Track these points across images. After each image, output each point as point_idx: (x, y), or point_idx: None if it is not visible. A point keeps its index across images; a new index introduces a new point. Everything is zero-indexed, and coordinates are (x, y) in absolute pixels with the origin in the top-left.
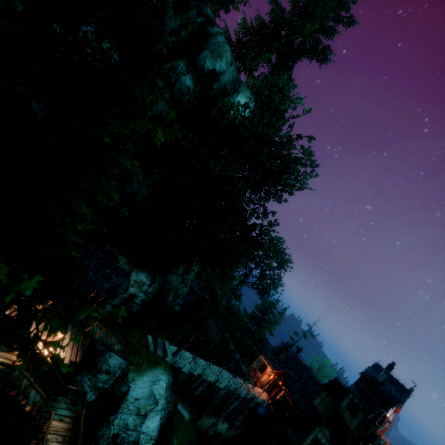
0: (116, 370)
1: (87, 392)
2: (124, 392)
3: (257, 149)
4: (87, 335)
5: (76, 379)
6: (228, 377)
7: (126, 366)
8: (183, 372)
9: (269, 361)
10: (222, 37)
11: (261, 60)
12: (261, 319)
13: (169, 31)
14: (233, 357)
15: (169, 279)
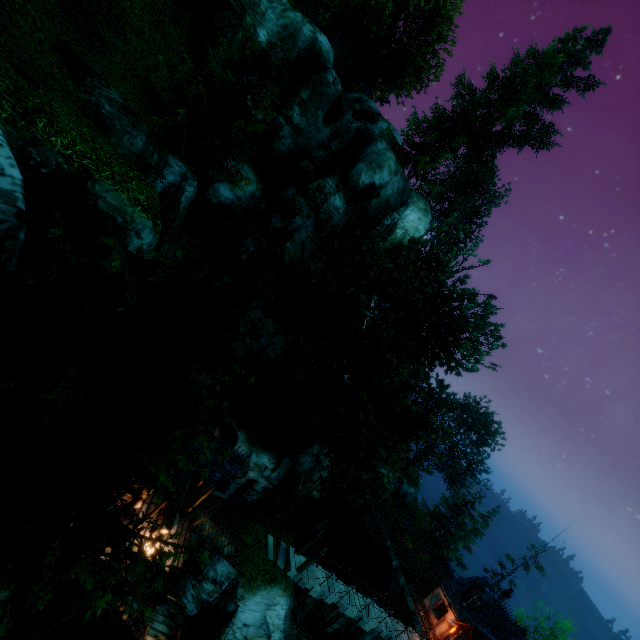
0: (224, 581)
1: (186, 607)
2: (230, 611)
3: (416, 305)
4: (194, 531)
5: (179, 582)
6: (377, 617)
7: (236, 577)
8: (311, 596)
9: (451, 601)
10: (383, 144)
11: (439, 162)
12: (449, 522)
13: (317, 144)
14: (396, 581)
15: (300, 460)
